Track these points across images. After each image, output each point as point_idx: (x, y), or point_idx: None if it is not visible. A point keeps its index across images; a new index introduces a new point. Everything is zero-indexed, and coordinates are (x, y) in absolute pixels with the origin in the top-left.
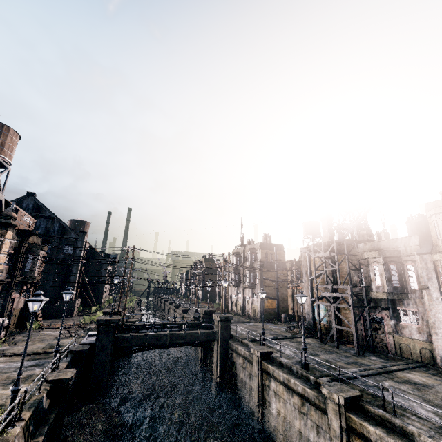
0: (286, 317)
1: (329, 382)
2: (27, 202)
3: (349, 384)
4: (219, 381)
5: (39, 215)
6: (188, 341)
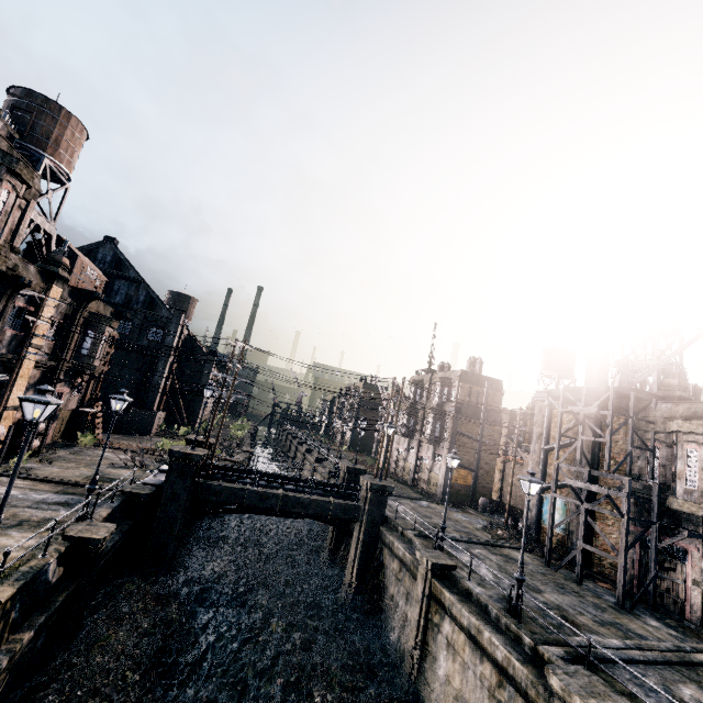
0: (487, 504)
1: (563, 659)
2: (105, 252)
3: (605, 673)
4: (354, 589)
5: (118, 275)
6: (312, 513)
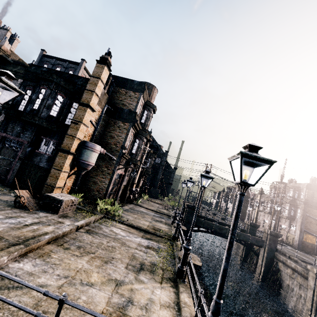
0: None
1: None
2: None
3: None
4: (262, 278)
5: None
6: (241, 239)
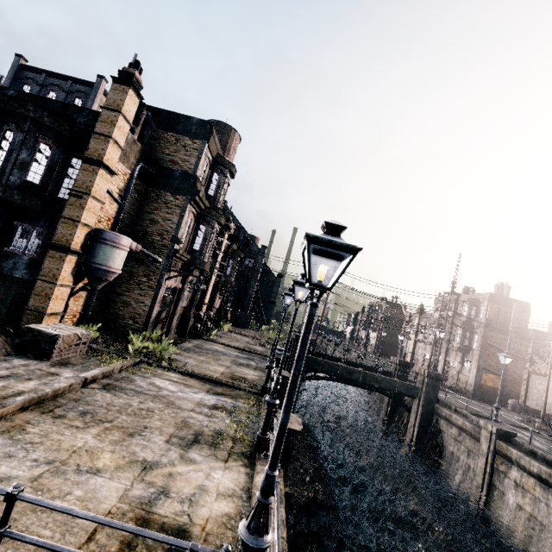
0: (517, 405)
1: None
2: None
3: None
4: (415, 445)
5: None
6: (383, 387)
